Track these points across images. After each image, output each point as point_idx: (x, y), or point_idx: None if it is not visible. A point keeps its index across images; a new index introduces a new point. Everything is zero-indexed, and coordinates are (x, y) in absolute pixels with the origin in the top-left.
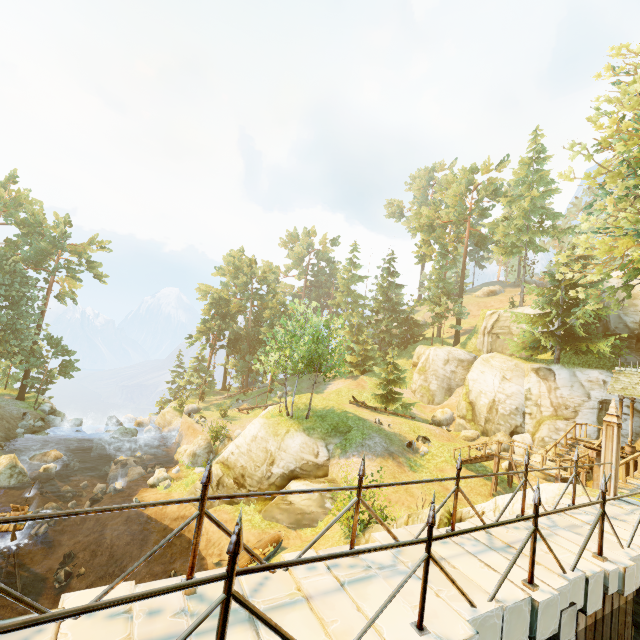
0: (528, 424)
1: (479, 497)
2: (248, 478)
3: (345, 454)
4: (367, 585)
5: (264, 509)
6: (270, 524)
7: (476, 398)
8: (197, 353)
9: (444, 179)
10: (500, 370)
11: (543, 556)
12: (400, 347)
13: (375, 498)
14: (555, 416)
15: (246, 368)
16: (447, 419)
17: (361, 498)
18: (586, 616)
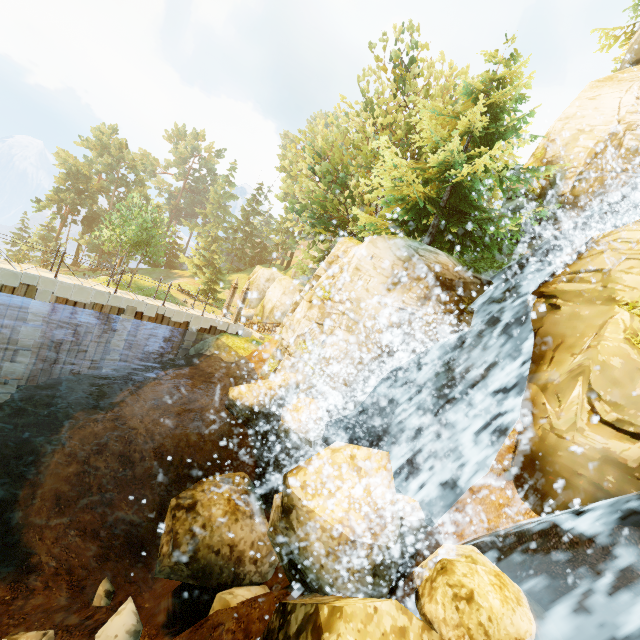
0: None
1: None
2: None
3: None
4: (48, 273)
5: None
6: None
7: (266, 303)
8: (47, 222)
9: (317, 133)
10: (284, 288)
11: (138, 298)
12: (248, 265)
13: None
14: None
15: (98, 248)
16: (249, 317)
17: (58, 255)
18: (149, 319)
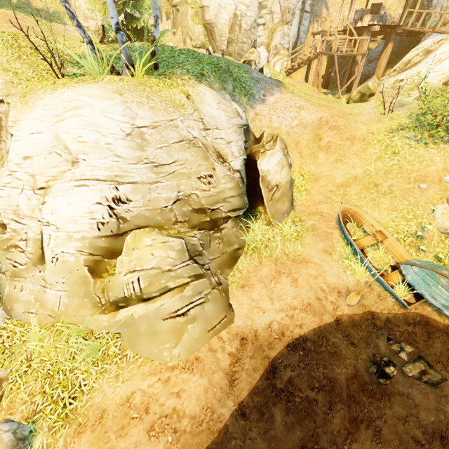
0: (262, 36)
1: (320, 95)
2: (218, 205)
3: (255, 99)
4: None
5: (269, 217)
6: (294, 221)
7: (216, 16)
8: None
9: None
10: None
11: None
12: None
13: (334, 121)
14: (281, 22)
15: None
16: None
17: None
18: None
